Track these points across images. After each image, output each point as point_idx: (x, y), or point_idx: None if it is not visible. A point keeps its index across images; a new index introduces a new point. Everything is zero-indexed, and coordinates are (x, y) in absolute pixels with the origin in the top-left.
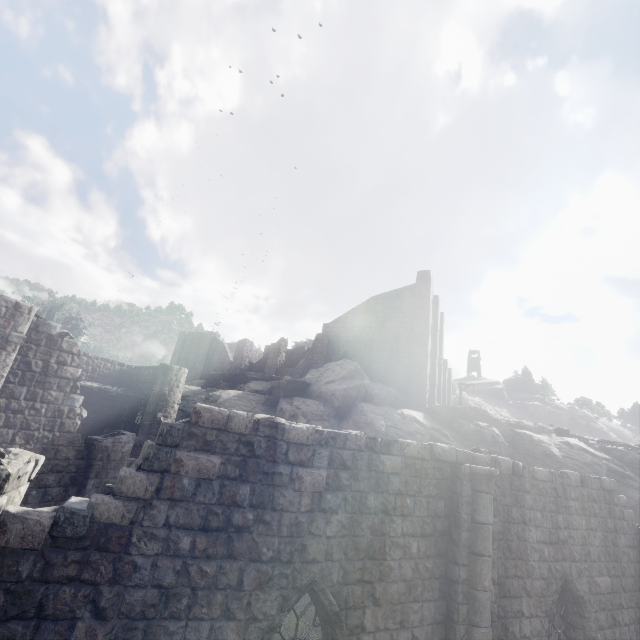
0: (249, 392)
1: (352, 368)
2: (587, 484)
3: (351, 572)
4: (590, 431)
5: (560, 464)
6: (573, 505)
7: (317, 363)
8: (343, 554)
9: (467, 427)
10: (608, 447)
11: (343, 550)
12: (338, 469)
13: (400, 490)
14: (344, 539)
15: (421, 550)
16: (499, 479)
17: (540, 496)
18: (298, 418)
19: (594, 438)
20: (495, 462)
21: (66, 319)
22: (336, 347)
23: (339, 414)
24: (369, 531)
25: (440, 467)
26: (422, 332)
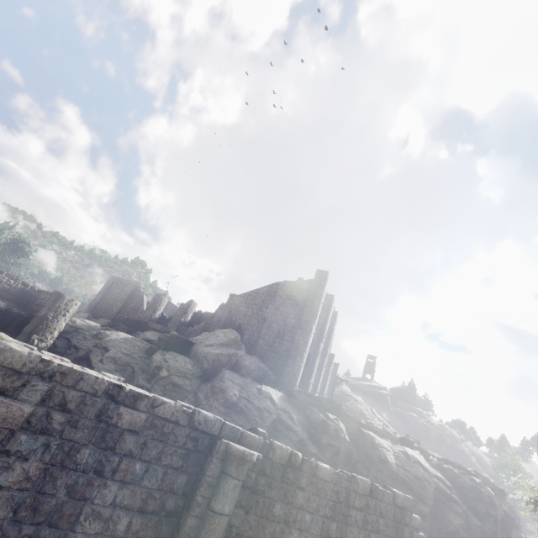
0: (139, 338)
1: (232, 337)
2: (376, 495)
3: (12, 537)
4: (454, 451)
5: (391, 472)
6: (354, 515)
7: (214, 328)
8: (11, 512)
9: (316, 416)
10: (444, 466)
11: (13, 507)
12: (53, 409)
13: (132, 451)
14: (21, 493)
15: (132, 529)
16: (269, 467)
17: (316, 496)
18: (162, 370)
19: (437, 455)
20: (270, 447)
21: (14, 240)
22: (234, 318)
23: (205, 376)
24: (65, 491)
25: (196, 437)
26: (308, 322)
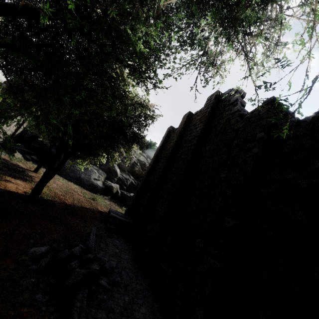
0: None
1: None
2: None
3: None
4: None
5: None
6: None
7: None
8: None
9: None
10: None
11: None
12: None
13: None
14: None
15: None
16: None
17: None
18: None
19: None
20: None
21: None
22: None
23: None
24: None
25: None
26: None
